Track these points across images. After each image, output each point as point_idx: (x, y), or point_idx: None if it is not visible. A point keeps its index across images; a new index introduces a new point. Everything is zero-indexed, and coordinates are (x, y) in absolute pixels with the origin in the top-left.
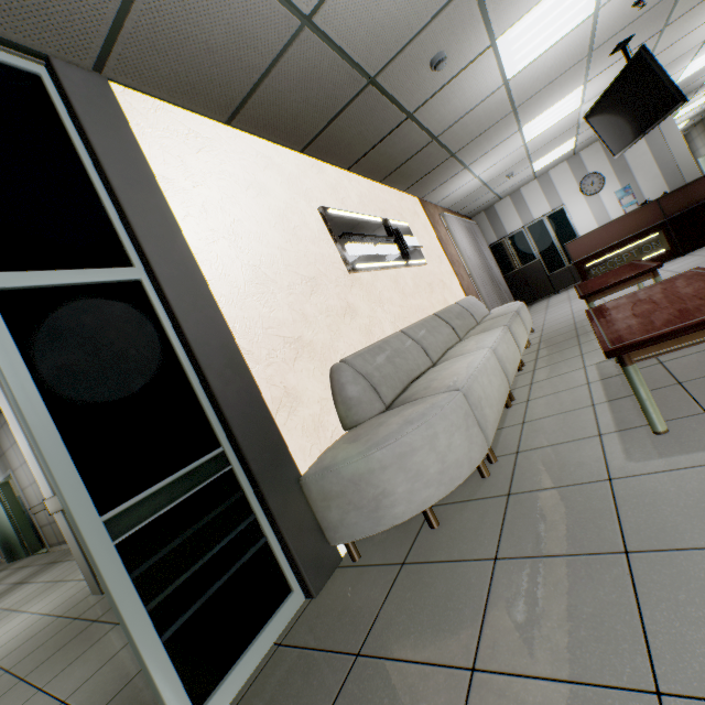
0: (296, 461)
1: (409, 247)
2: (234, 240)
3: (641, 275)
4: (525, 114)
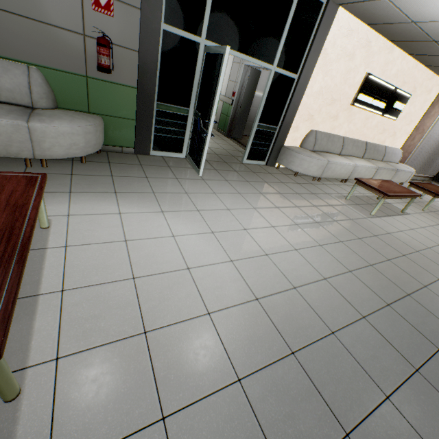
0: (285, 142)
1: (392, 108)
2: (324, 76)
3: (431, 193)
4: None
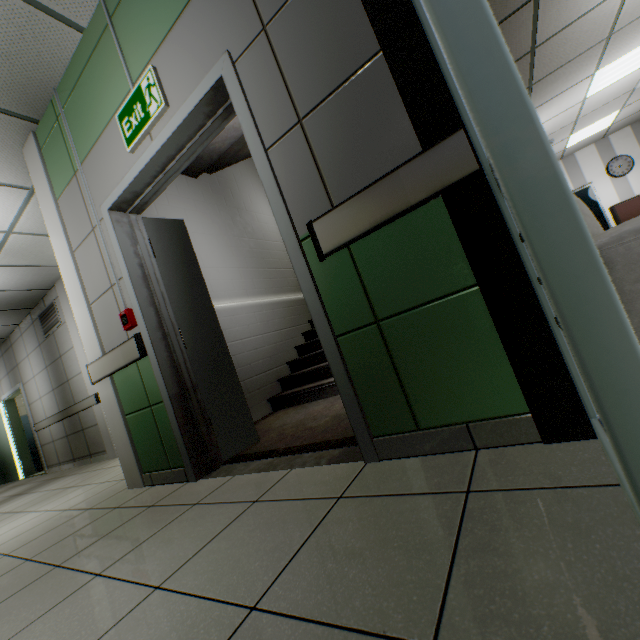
0: None
1: None
2: None
3: None
4: (612, 49)
